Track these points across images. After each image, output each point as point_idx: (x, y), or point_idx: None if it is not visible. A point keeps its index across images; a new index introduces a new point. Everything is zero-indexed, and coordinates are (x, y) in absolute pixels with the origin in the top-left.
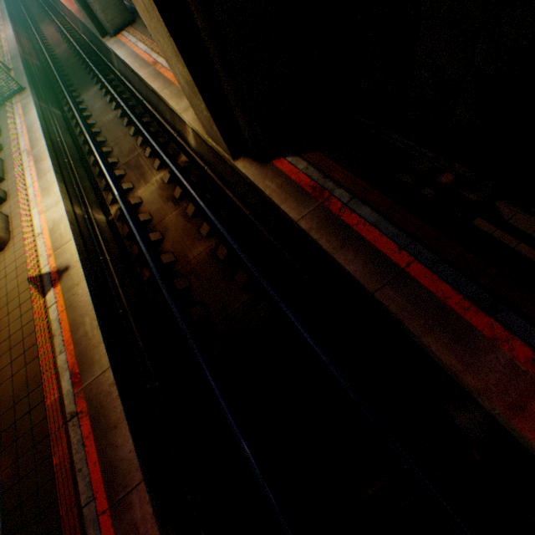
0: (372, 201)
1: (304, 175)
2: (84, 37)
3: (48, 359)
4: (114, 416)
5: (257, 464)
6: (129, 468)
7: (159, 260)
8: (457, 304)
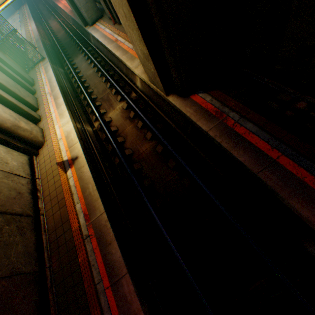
0: (253, 119)
1: (210, 104)
2: (73, 26)
3: (71, 206)
4: (109, 238)
5: (186, 267)
6: (119, 265)
7: (123, 153)
8: (310, 181)
